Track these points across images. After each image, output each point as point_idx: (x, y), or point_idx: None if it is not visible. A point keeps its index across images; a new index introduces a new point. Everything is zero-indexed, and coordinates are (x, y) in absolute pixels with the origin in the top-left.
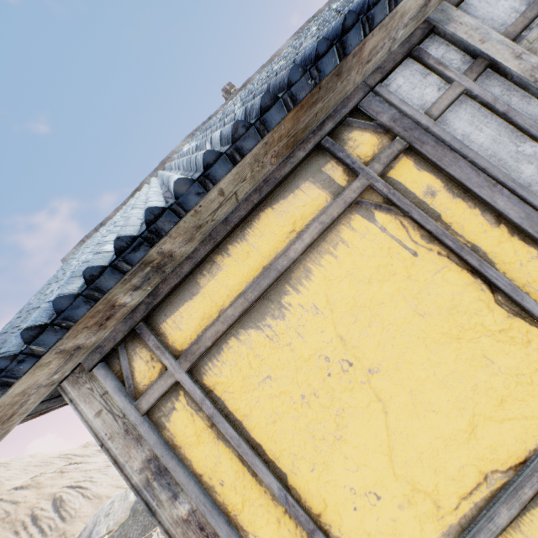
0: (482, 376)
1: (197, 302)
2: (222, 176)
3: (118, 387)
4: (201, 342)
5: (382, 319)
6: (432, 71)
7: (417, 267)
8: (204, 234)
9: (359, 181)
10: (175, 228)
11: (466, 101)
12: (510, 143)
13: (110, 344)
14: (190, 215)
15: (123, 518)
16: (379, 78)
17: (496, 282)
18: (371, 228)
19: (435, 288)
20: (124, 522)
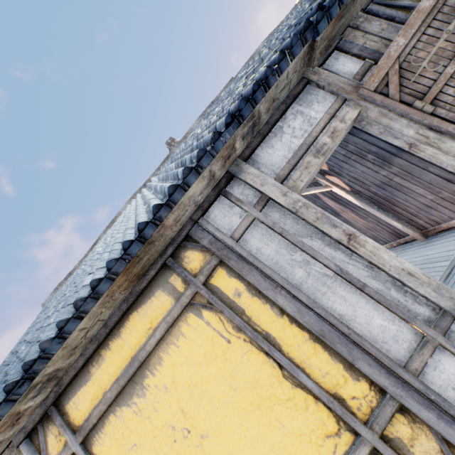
0: (277, 436)
1: (89, 386)
2: (75, 327)
3: None
4: (90, 420)
5: (209, 394)
6: (235, 204)
7: (231, 351)
8: (84, 345)
9: (190, 290)
10: (50, 362)
11: (257, 224)
12: (287, 253)
13: (31, 424)
14: (60, 351)
15: None
16: (201, 214)
17: (280, 362)
18: (200, 322)
19: (243, 367)
20: None
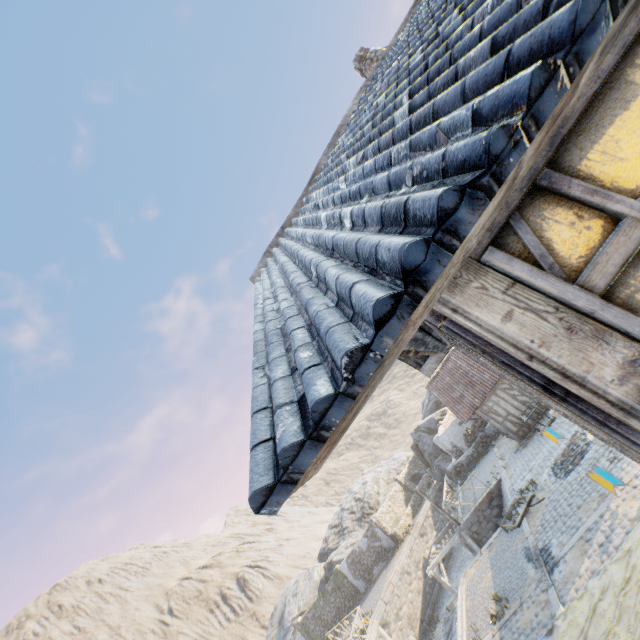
0: None
1: None
2: None
3: (536, 269)
4: None
5: None
6: None
7: None
8: None
9: None
10: None
11: None
12: None
13: (501, 213)
14: None
15: (312, 598)
16: None
17: None
18: None
19: None
20: (315, 603)
